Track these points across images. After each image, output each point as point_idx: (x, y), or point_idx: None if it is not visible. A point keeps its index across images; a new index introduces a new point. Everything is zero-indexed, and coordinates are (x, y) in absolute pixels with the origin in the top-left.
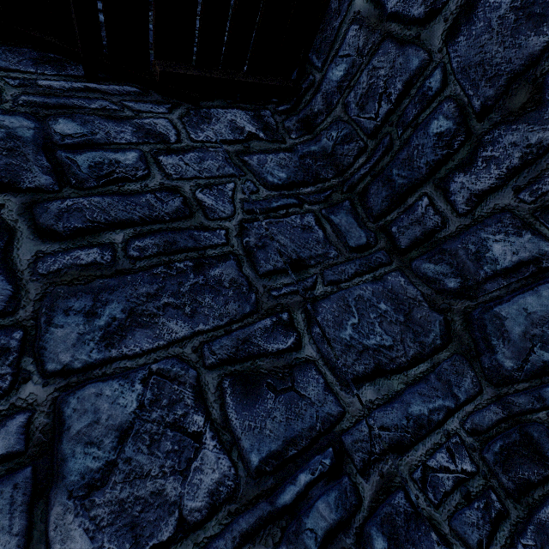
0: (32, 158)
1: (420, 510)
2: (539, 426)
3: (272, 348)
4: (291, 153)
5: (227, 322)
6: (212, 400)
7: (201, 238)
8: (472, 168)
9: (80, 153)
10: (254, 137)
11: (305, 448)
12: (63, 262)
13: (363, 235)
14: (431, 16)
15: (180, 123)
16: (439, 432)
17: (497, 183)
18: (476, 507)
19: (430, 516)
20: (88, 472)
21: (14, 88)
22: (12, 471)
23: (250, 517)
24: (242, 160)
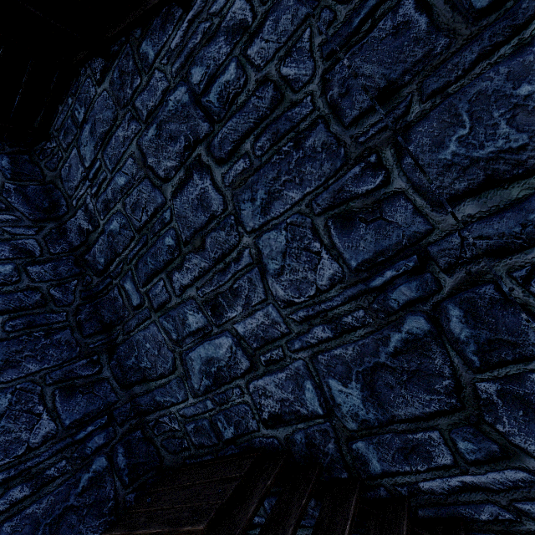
0: (195, 115)
1: (512, 299)
2: None
3: (361, 191)
4: None
5: (324, 180)
6: (322, 234)
7: (293, 117)
8: None
9: (209, 92)
10: None
11: (391, 256)
12: (232, 175)
13: None
14: None
15: None
16: None
17: None
18: None
19: (524, 303)
20: (275, 269)
21: (167, 66)
22: (252, 269)
23: (353, 290)
24: None
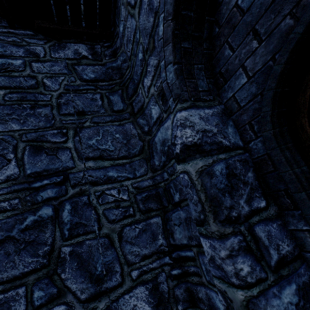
0: None
1: (92, 203)
2: (162, 189)
3: (53, 140)
4: (102, 66)
5: (37, 128)
6: (19, 151)
7: (38, 97)
8: (147, 76)
9: None
10: (85, 58)
11: (51, 173)
12: None
13: (122, 106)
14: (135, 5)
15: (48, 49)
16: (118, 184)
17: (151, 82)
18: (120, 210)
19: (95, 206)
20: None
21: None
22: None
23: (19, 186)
24: (73, 68)
